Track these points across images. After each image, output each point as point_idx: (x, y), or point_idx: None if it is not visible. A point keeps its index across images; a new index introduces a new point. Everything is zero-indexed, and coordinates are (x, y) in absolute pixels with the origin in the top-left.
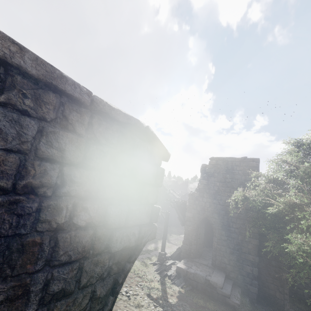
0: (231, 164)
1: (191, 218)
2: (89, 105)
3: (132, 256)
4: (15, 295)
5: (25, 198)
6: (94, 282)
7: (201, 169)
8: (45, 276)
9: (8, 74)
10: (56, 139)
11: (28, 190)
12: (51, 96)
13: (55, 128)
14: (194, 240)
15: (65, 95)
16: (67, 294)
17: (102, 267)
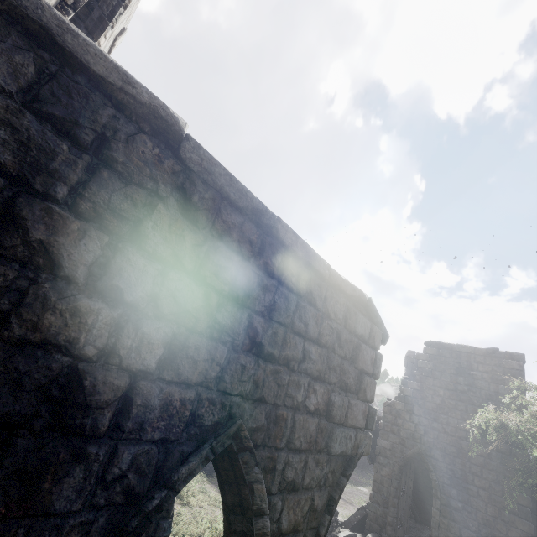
0: (466, 359)
1: (387, 451)
2: (327, 279)
3: (348, 469)
4: (268, 467)
5: (283, 369)
6: (314, 486)
7: (406, 360)
8: (285, 457)
9: (287, 258)
10: (304, 313)
11: (285, 362)
12: (305, 273)
13: (304, 302)
14: (393, 498)
15: (313, 270)
16: (295, 489)
17: (321, 471)
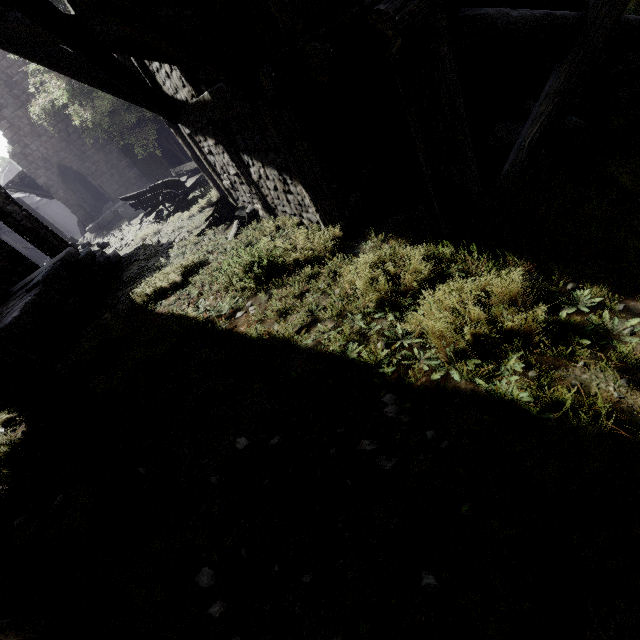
0: (1, 72)
1: (49, 182)
2: None
3: None
4: None
5: None
6: None
7: None
8: None
9: None
10: None
11: None
12: None
13: None
14: (79, 200)
15: None
16: None
17: None
